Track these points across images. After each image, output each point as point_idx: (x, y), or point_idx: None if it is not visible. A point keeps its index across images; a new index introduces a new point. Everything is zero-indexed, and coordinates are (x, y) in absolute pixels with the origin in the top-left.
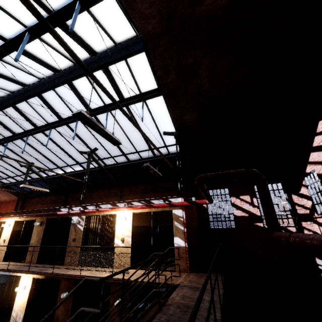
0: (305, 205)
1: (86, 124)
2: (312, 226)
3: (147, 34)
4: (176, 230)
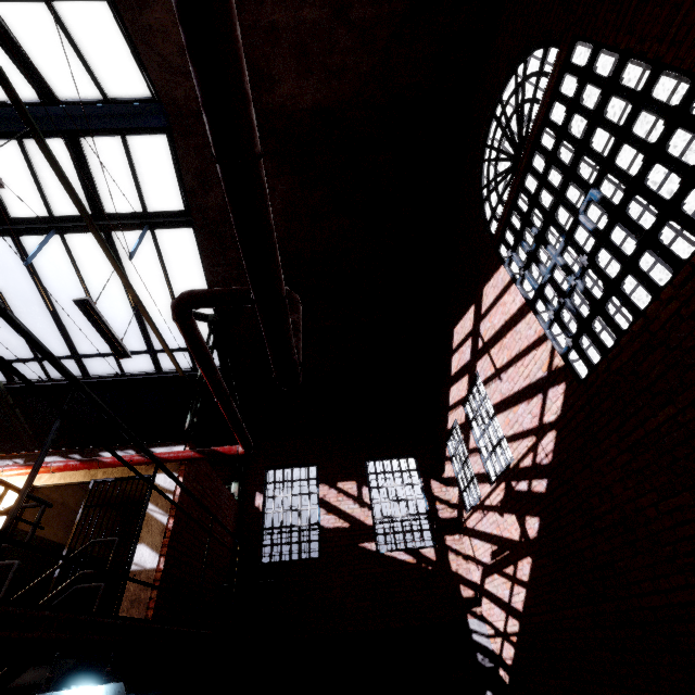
0: (452, 500)
1: None
2: (463, 543)
3: (174, 103)
4: (145, 526)
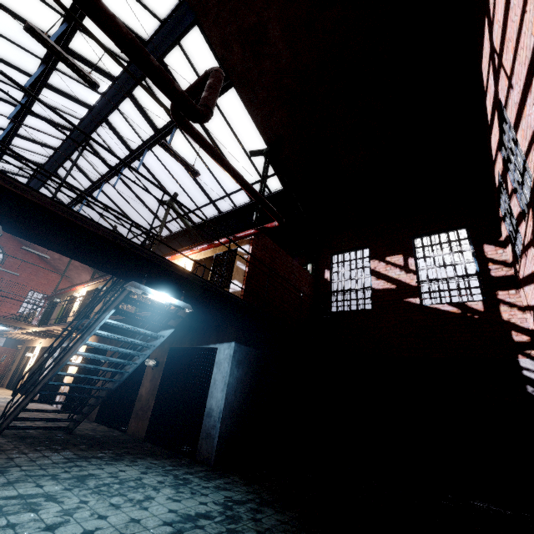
0: (509, 259)
1: (46, 48)
2: (519, 297)
3: None
4: (236, 272)
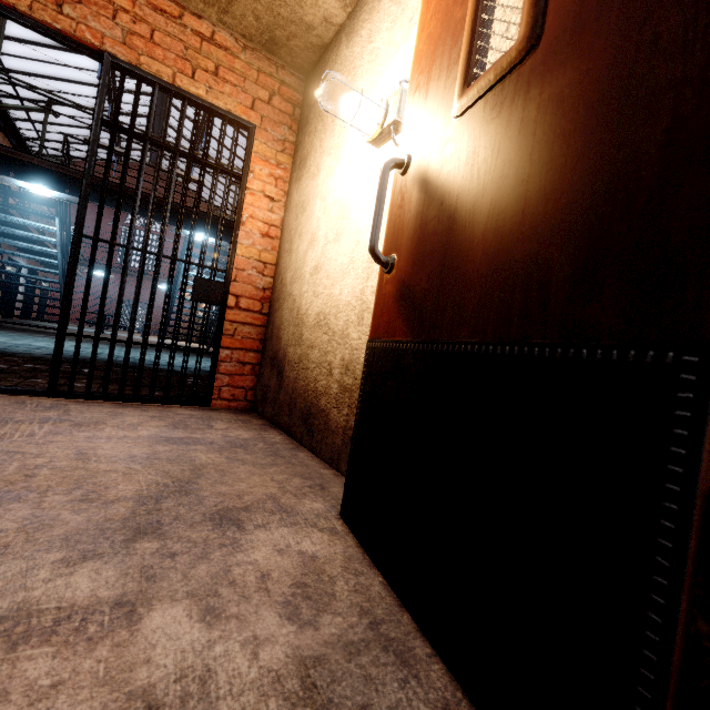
0: None
1: None
2: None
3: None
4: None
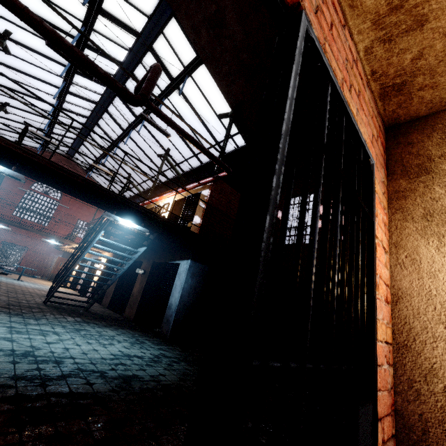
0: None
1: (60, 55)
2: None
3: None
4: (198, 209)
